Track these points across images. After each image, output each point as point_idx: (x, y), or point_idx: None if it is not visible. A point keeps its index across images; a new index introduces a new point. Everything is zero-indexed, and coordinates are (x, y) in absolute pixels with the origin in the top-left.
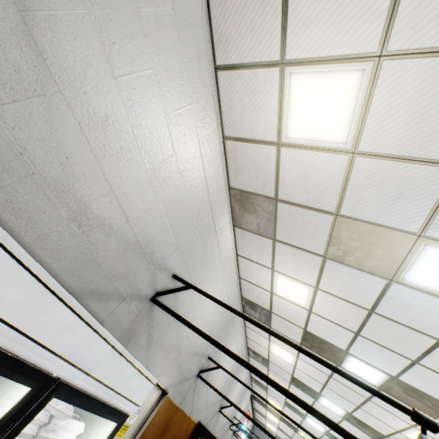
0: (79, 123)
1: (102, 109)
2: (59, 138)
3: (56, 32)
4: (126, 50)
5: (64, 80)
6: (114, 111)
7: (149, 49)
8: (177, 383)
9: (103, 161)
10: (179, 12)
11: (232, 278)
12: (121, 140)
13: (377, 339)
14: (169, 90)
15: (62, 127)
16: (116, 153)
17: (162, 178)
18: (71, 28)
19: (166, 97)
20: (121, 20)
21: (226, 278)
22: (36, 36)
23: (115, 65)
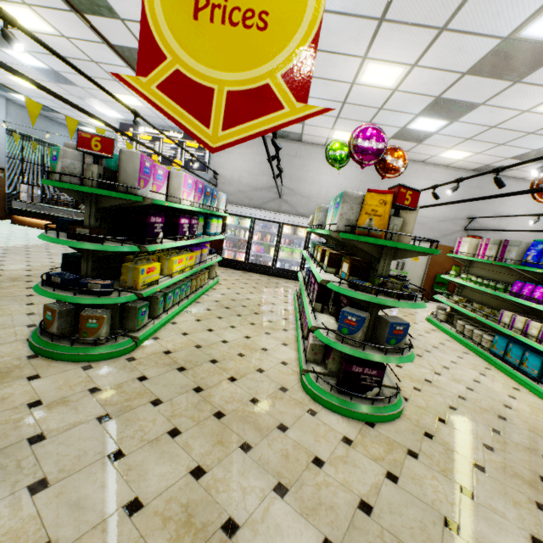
0: (316, 198)
1: (316, 192)
2: (317, 203)
3: (303, 192)
4: (309, 179)
5: (309, 195)
6: (318, 189)
7: (311, 172)
8: (439, 237)
9: (325, 199)
10: (307, 157)
11: (436, 172)
12: (324, 192)
13: (504, 140)
14: (322, 170)
15: (315, 201)
16: (326, 195)
17: (341, 186)
18: (303, 189)
19: (322, 172)
20: (305, 177)
21: (426, 178)
22: (303, 195)
23: (311, 183)
